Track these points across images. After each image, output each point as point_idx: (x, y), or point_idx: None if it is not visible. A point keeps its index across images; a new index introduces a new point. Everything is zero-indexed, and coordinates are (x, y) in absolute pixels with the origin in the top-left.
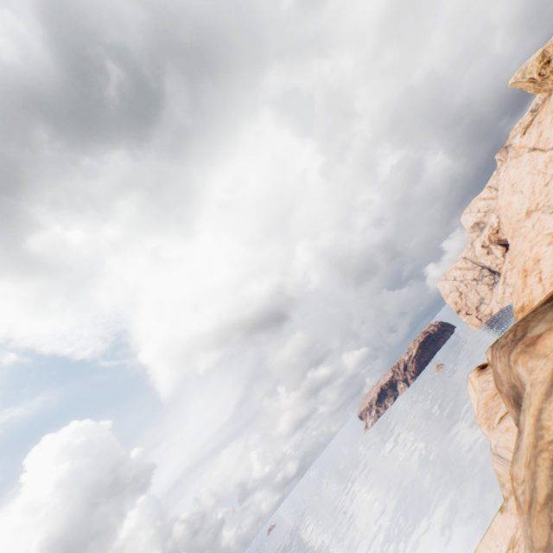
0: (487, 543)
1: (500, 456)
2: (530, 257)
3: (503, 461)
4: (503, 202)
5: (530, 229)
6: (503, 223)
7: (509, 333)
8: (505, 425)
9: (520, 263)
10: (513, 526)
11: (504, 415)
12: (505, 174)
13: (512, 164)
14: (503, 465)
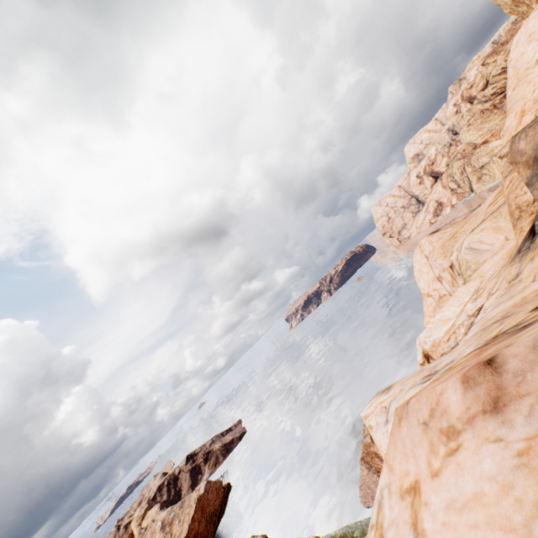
0: (451, 304)
1: (472, 249)
2: (531, 99)
3: (473, 252)
4: (515, 54)
5: (537, 74)
6: (509, 76)
7: (537, 117)
8: (480, 228)
9: (520, 106)
10: (477, 284)
11: (477, 226)
12: (524, 27)
13: (534, 16)
14: (473, 254)
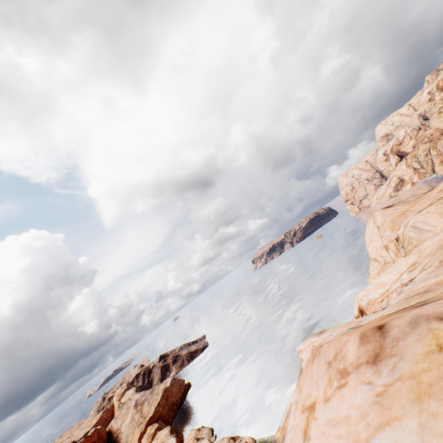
0: (389, 271)
1: (416, 227)
2: None
3: (417, 230)
4: None
5: None
6: None
7: None
8: (426, 211)
9: None
10: (415, 258)
11: (424, 208)
12: None
13: None
14: (416, 232)
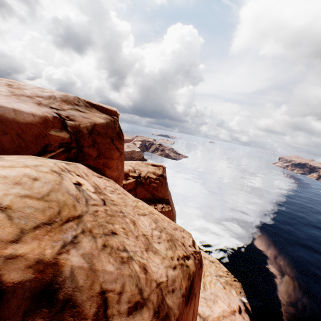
0: None
1: None
2: None
3: None
4: None
5: None
6: None
7: None
8: None
9: None
10: None
11: None
12: None
13: None
14: None
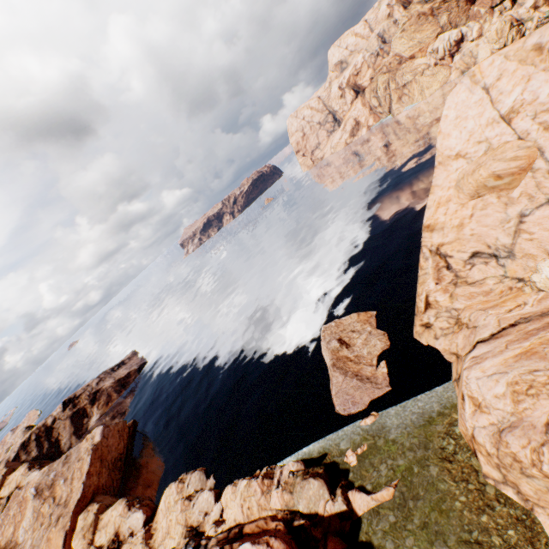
0: None
1: None
2: None
3: None
4: None
5: None
6: None
7: None
8: None
9: None
10: None
11: None
12: None
13: None
14: None
